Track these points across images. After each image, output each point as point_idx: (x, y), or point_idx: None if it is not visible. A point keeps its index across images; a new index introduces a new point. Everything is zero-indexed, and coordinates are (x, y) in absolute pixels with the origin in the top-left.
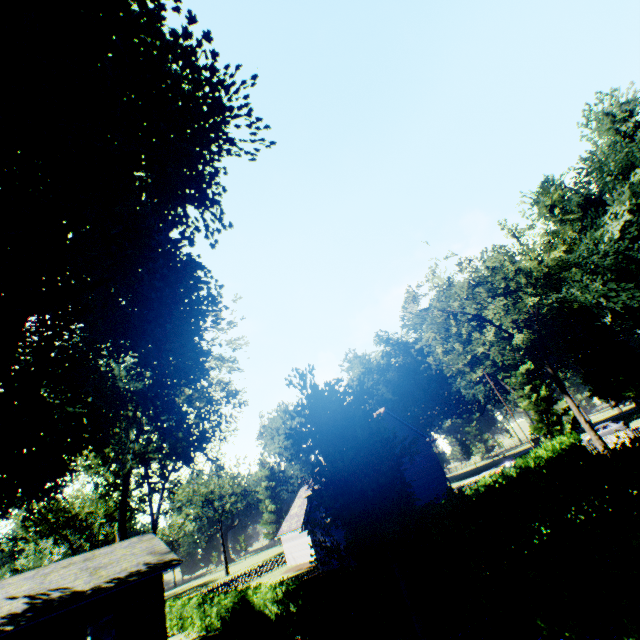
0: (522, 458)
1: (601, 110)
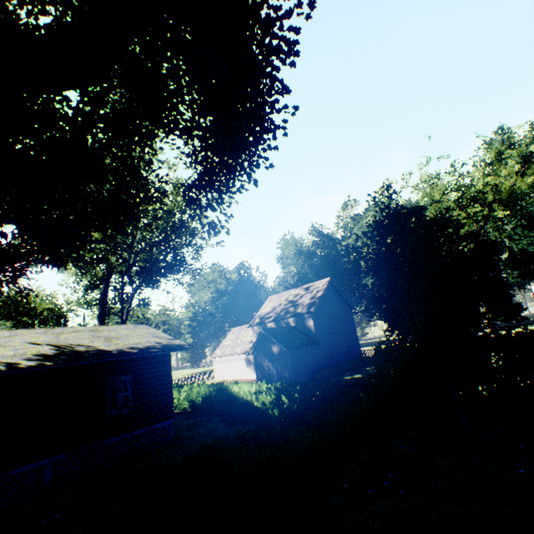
0: None
1: None
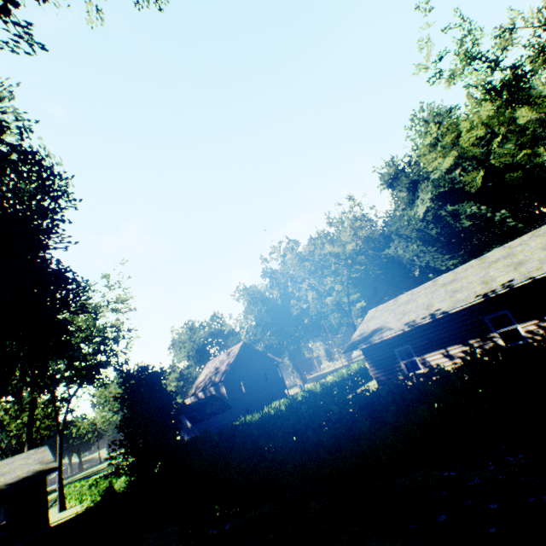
0: (316, 383)
1: (422, 118)
